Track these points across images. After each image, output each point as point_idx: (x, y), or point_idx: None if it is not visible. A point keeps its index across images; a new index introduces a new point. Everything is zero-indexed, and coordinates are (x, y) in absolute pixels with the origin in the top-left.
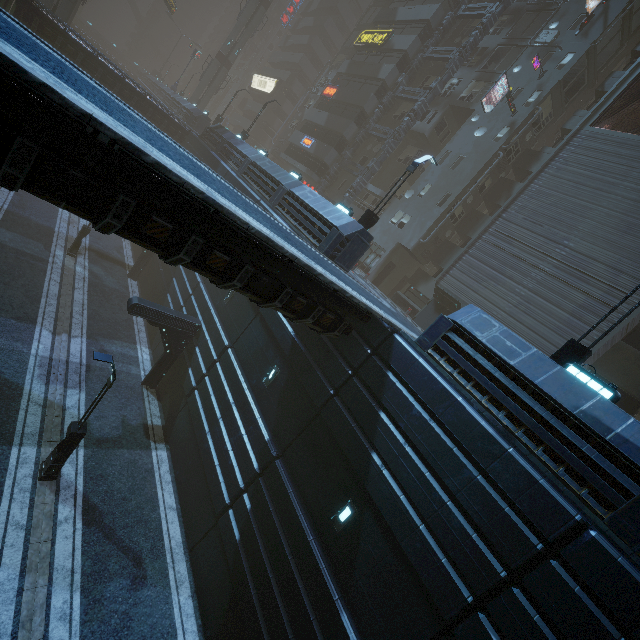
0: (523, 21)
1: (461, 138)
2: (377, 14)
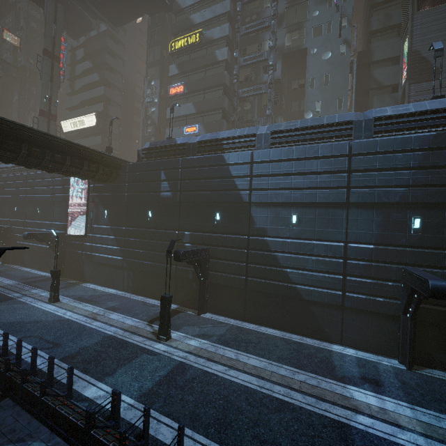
0: None
1: (314, 66)
2: (171, 28)
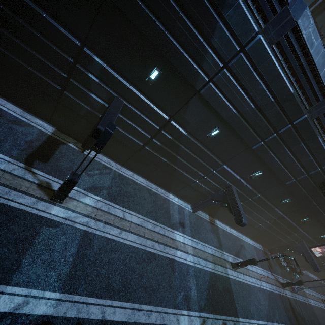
0: None
1: None
2: None
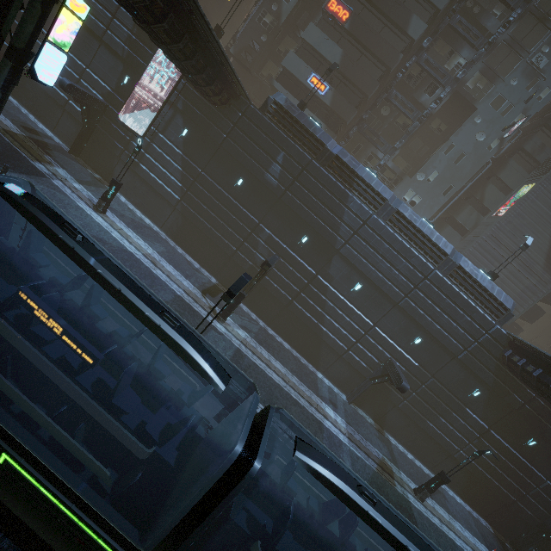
0: (525, 22)
1: (465, 135)
2: None
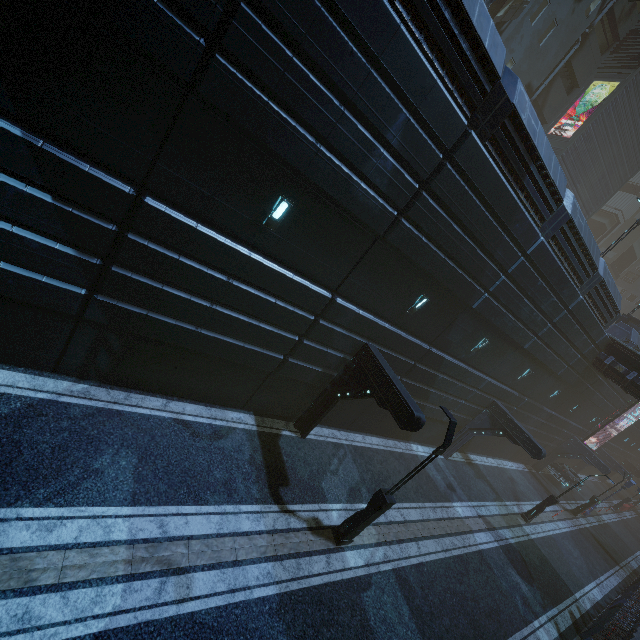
0: None
1: None
2: None
